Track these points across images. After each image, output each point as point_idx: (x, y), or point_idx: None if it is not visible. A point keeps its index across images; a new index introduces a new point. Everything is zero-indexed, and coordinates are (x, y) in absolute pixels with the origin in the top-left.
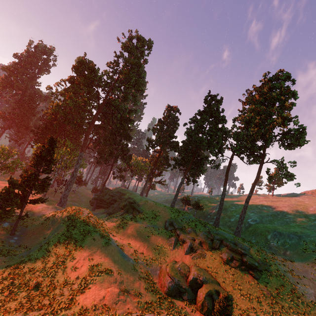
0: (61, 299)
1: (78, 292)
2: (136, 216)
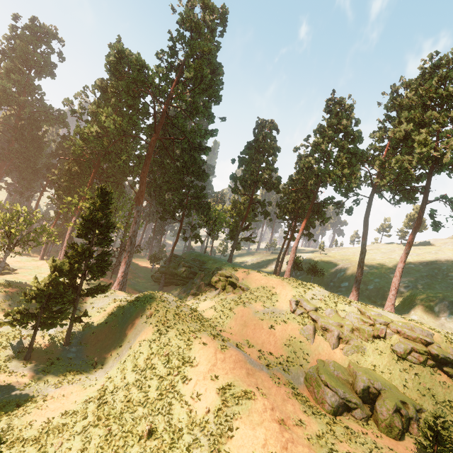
0: (202, 452)
1: (223, 437)
2: (240, 296)
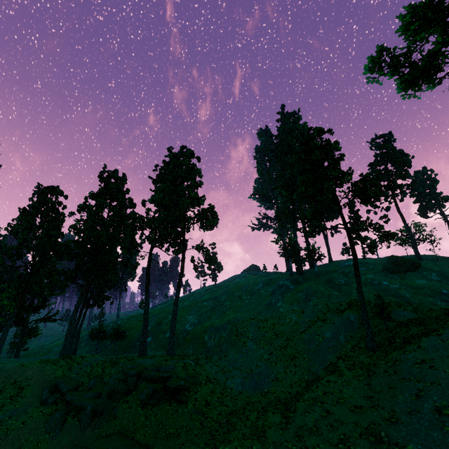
0: None
1: None
2: None
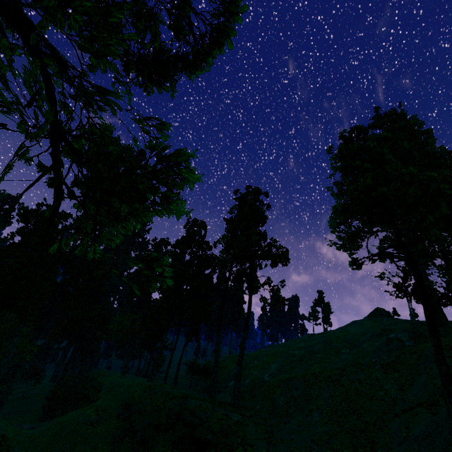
0: None
1: None
2: (82, 408)
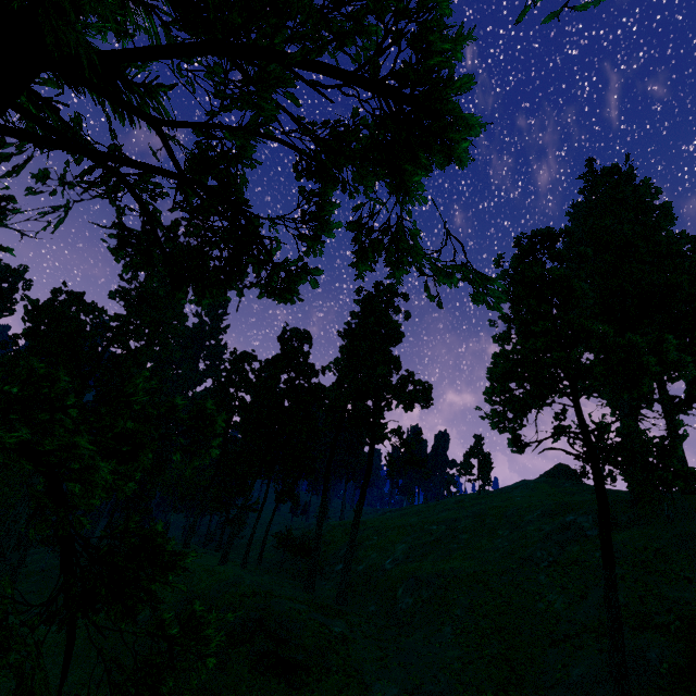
0: None
1: None
2: None
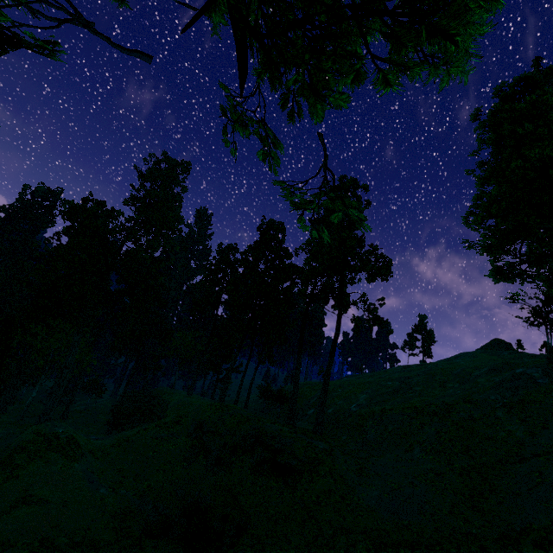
0: None
1: None
2: (151, 424)
